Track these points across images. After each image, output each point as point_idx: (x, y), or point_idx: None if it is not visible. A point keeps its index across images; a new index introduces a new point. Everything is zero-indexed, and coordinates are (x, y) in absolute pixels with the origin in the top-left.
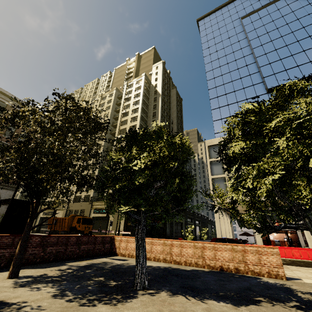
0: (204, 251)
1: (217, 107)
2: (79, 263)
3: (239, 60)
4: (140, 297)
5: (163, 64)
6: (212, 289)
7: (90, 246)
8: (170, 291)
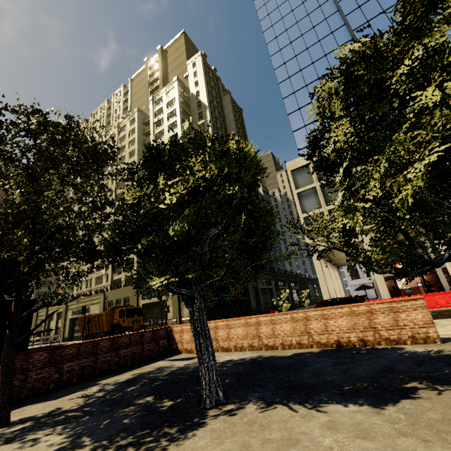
0: (308, 323)
1: (296, 109)
2: (119, 378)
3: (319, 26)
4: (210, 422)
5: (203, 57)
6: (331, 382)
7: (135, 349)
8: (262, 400)
